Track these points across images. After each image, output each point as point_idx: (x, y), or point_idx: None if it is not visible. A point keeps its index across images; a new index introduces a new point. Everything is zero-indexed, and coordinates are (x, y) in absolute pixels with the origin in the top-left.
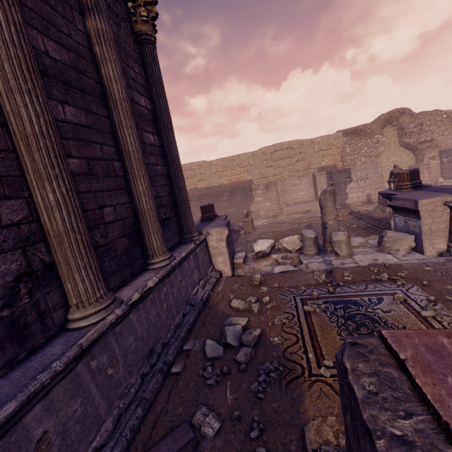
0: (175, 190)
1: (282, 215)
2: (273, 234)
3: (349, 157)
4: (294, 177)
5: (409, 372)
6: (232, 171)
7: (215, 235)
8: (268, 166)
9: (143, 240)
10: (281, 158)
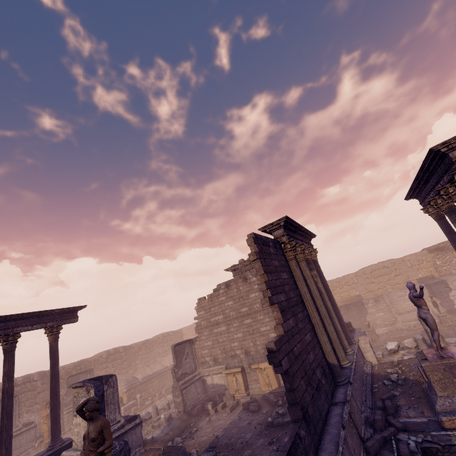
0: (338, 318)
1: (398, 323)
2: (395, 339)
3: (443, 268)
4: (397, 290)
5: (422, 352)
6: (341, 289)
7: (362, 340)
8: (371, 282)
9: (341, 342)
10: (380, 275)
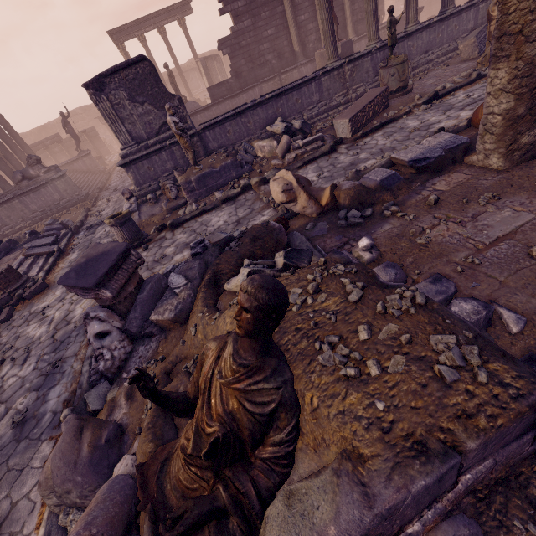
0: None
1: None
2: None
3: None
4: None
5: None
6: None
7: None
8: None
9: (347, 30)
10: None
